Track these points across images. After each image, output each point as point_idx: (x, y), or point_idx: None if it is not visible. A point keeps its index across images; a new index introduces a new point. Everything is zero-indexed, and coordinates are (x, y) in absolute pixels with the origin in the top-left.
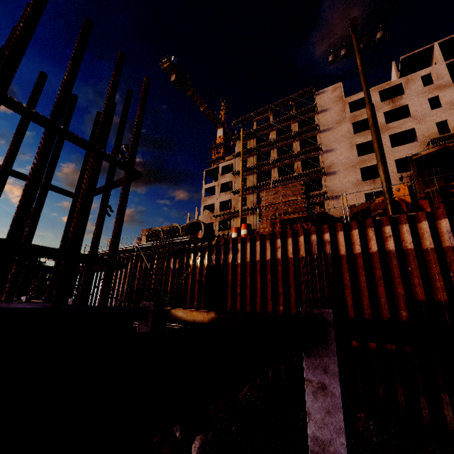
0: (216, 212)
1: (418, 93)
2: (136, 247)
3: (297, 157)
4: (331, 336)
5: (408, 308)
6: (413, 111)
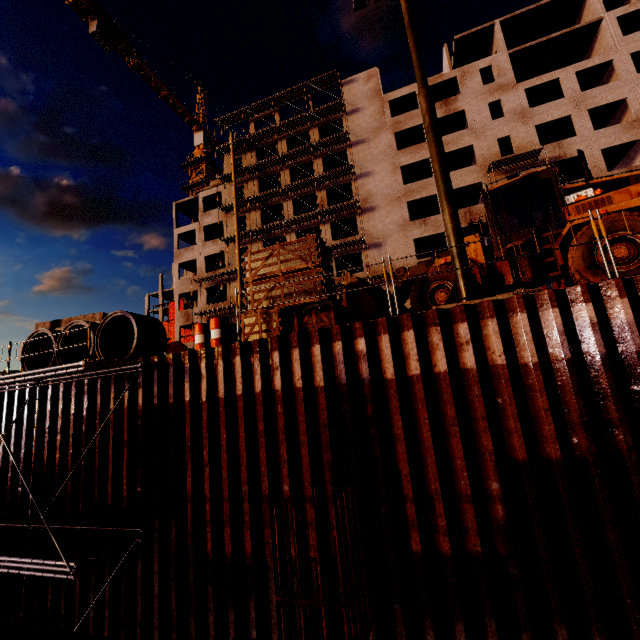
0: (201, 273)
1: (476, 95)
2: None
3: (320, 183)
4: None
5: (500, 476)
6: (471, 120)
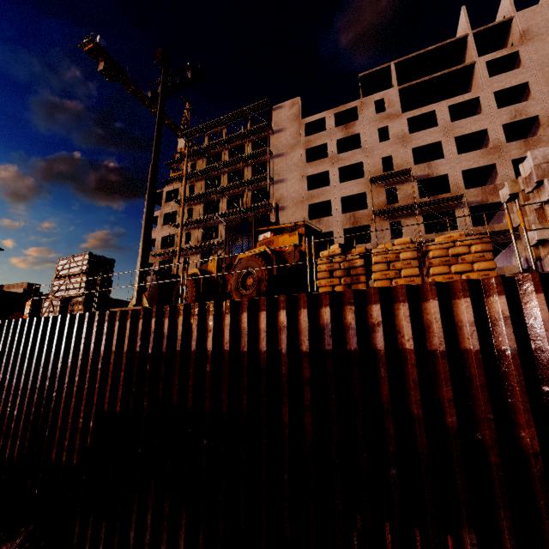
0: (157, 250)
1: (370, 121)
2: None
3: (247, 186)
4: None
5: (95, 419)
6: (363, 142)
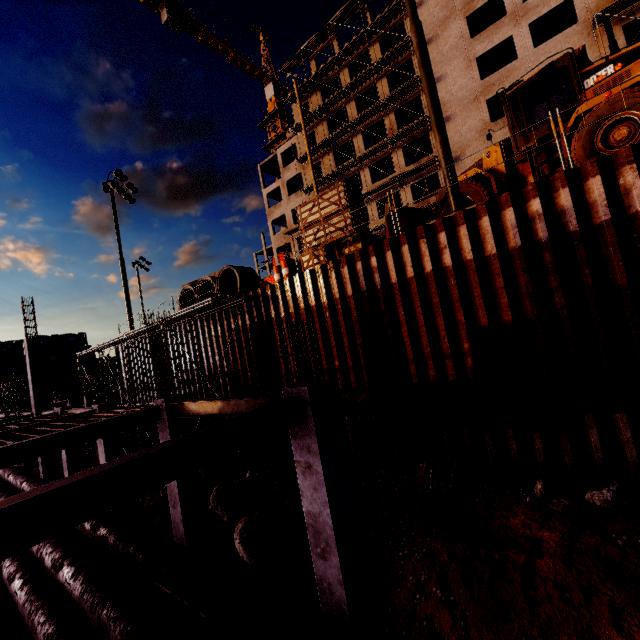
0: (290, 226)
1: None
2: (161, 323)
3: (387, 106)
4: (310, 415)
5: (470, 339)
6: None
